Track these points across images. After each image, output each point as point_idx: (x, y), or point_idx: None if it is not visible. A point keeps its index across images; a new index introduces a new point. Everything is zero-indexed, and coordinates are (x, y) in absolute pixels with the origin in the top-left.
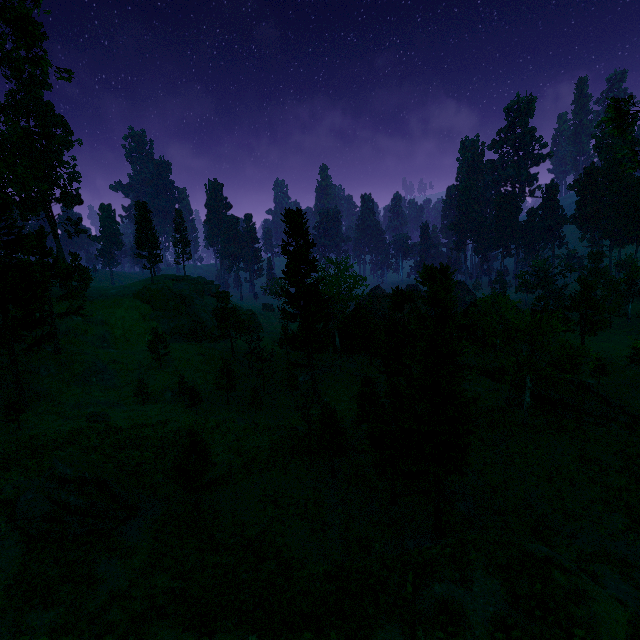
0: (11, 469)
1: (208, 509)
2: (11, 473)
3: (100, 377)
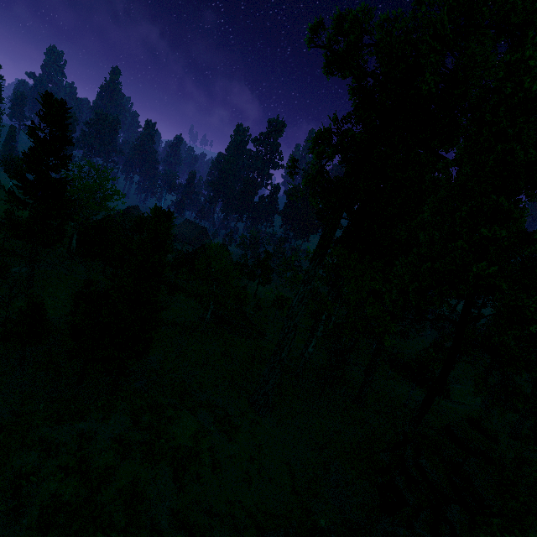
0: None
1: None
2: None
3: None
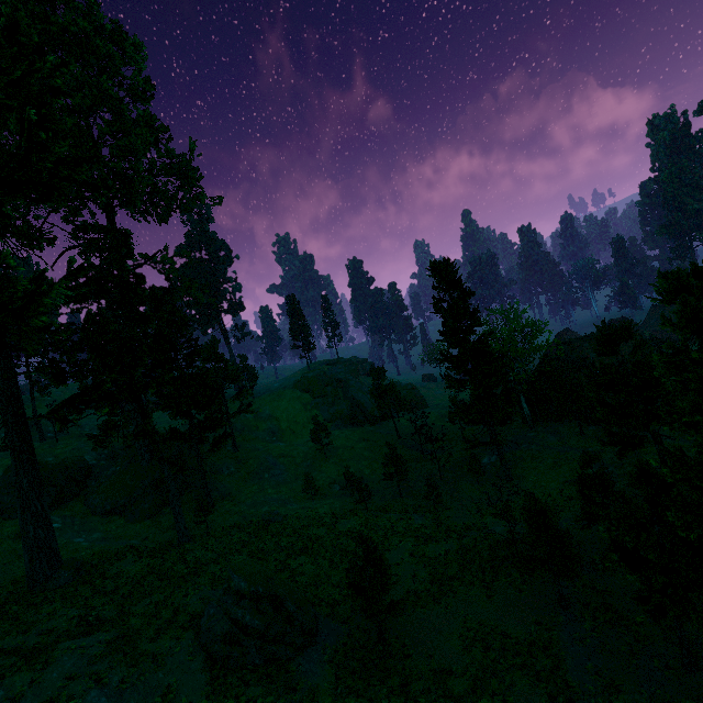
0: (200, 575)
1: (395, 641)
2: (200, 579)
3: (271, 473)
